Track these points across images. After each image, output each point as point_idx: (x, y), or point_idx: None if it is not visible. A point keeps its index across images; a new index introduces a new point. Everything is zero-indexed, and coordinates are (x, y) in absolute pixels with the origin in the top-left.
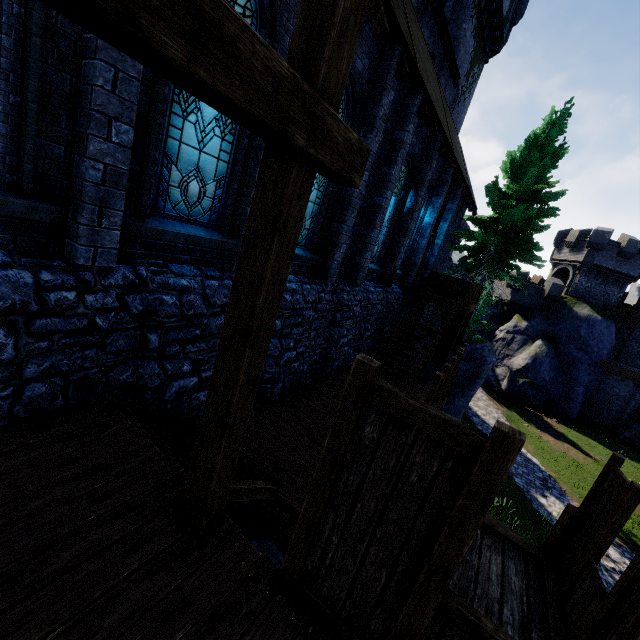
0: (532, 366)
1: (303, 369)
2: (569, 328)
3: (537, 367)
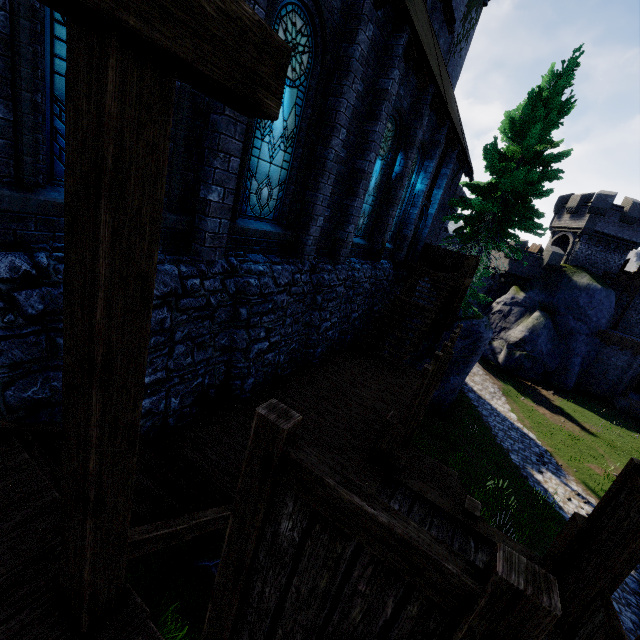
0: (529, 338)
1: (279, 360)
2: (568, 298)
3: (534, 339)
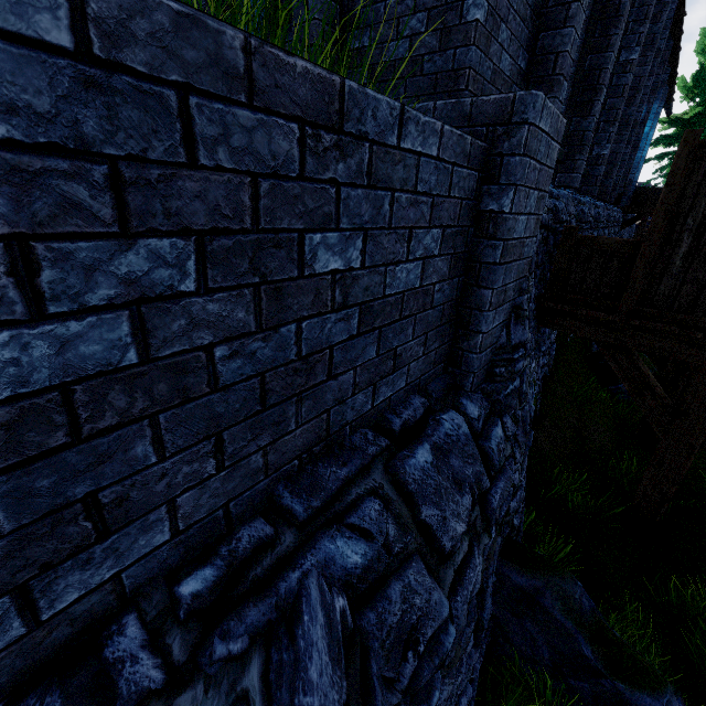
0: None
1: None
2: None
3: None
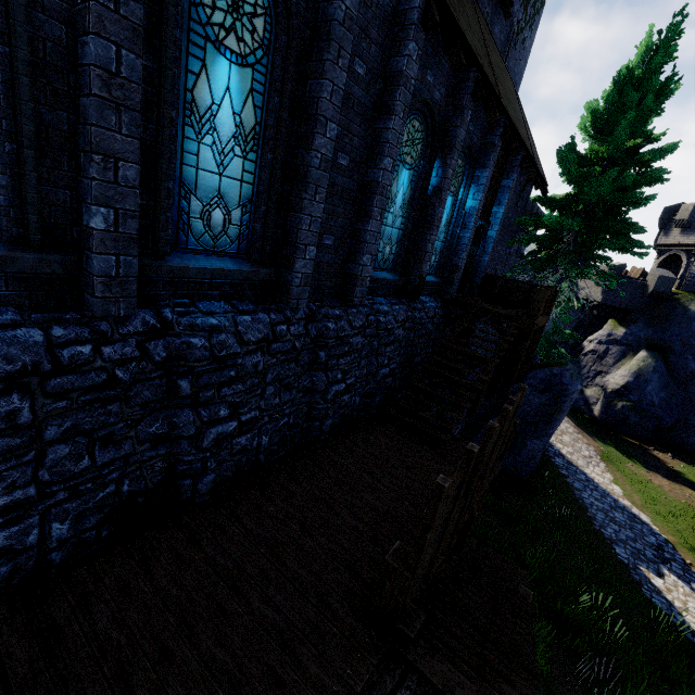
0: (634, 385)
1: (261, 442)
2: (684, 333)
3: (641, 386)
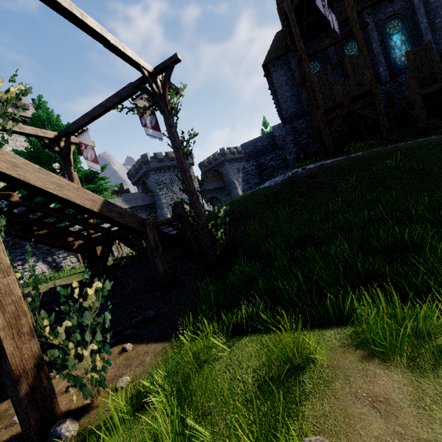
0: None
1: None
2: None
3: None
